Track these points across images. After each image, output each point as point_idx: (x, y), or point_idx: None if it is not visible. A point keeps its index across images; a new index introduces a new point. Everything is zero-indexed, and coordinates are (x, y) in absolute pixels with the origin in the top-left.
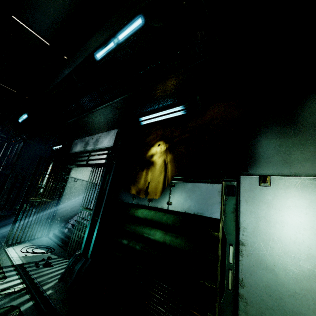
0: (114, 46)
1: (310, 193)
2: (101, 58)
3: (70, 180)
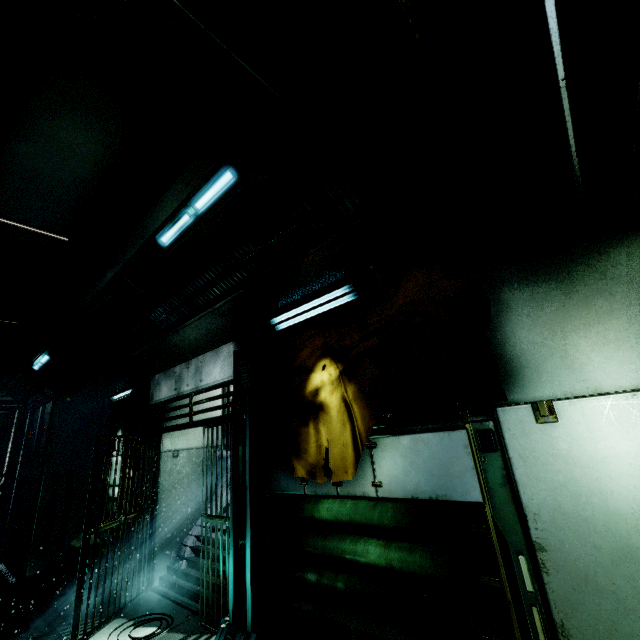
0: (191, 220)
1: (635, 425)
2: (171, 242)
3: (165, 459)
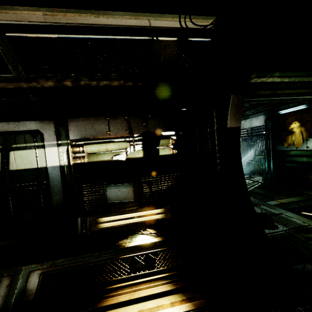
0: None
1: None
2: None
3: None
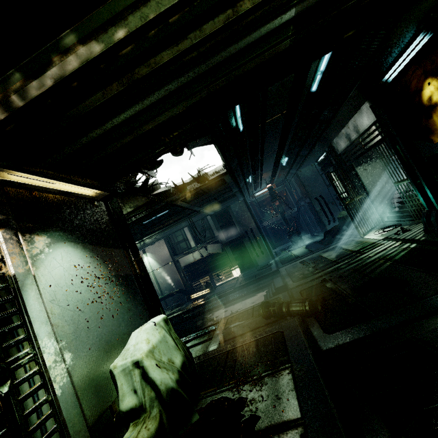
0: (320, 76)
1: None
2: (316, 88)
3: (360, 173)
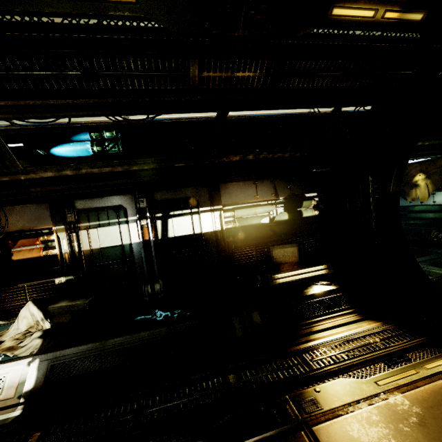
0: None
1: None
2: None
3: None
